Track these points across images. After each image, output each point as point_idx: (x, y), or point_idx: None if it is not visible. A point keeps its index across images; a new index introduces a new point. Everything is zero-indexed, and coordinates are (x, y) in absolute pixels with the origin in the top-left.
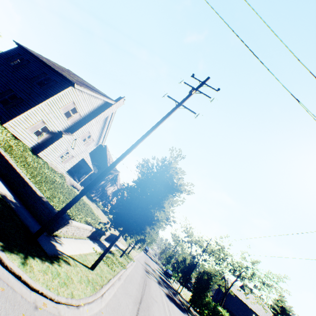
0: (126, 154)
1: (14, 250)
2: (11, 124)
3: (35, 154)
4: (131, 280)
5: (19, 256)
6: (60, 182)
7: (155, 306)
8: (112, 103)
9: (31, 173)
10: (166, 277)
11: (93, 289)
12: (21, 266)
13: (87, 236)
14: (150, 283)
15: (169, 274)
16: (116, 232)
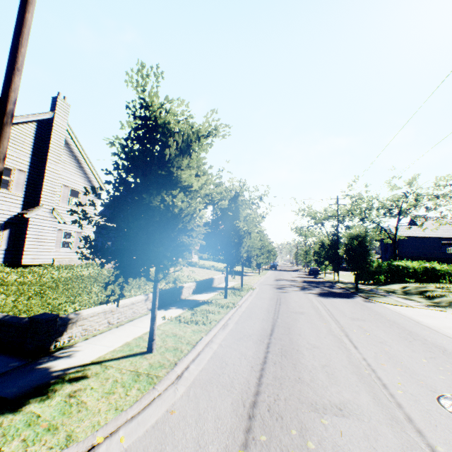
0: None
1: None
2: None
3: (21, 267)
4: (250, 315)
5: None
6: (92, 274)
7: (301, 321)
8: (50, 117)
9: (16, 293)
10: (314, 276)
11: (148, 383)
12: None
13: (149, 310)
14: (288, 297)
15: (314, 271)
16: (219, 274)
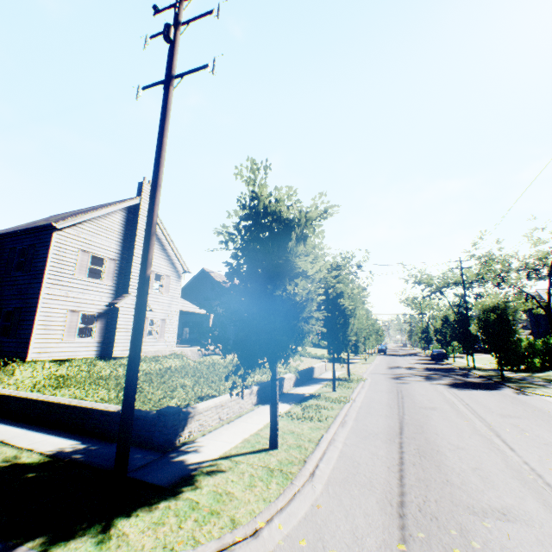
0: (149, 243)
1: (76, 531)
2: (36, 350)
3: (111, 360)
4: (368, 410)
5: (90, 536)
6: (179, 365)
7: (434, 418)
8: (137, 202)
9: (115, 387)
10: (439, 361)
11: (284, 479)
12: (94, 551)
13: (254, 405)
14: (411, 389)
15: (439, 355)
16: (316, 362)
